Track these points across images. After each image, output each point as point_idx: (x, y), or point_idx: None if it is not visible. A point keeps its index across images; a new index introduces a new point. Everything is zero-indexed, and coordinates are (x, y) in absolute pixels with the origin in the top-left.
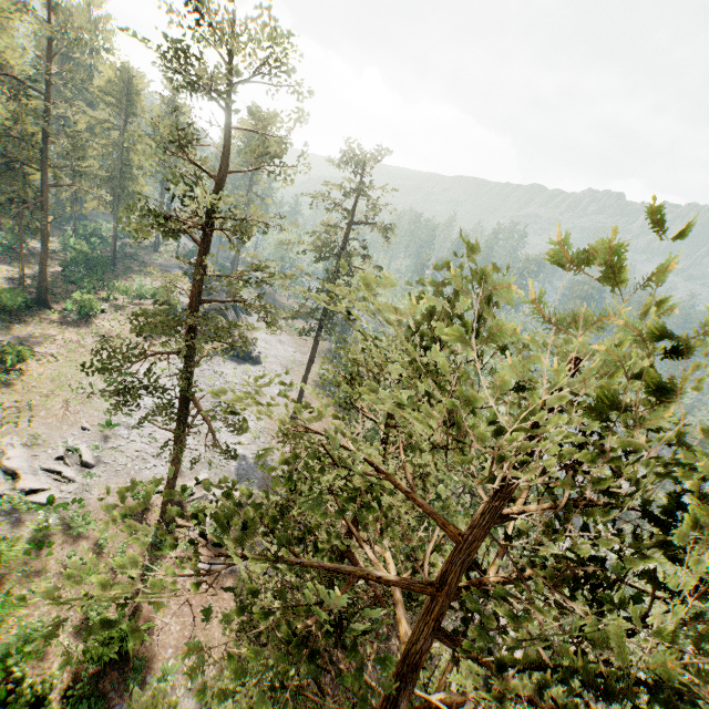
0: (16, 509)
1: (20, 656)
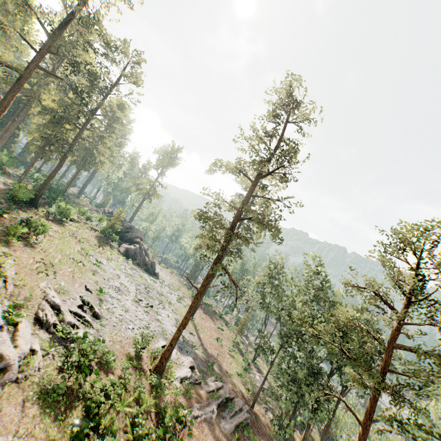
0: (61, 338)
1: None
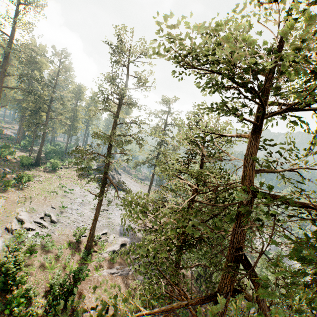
0: (21, 236)
1: (17, 304)
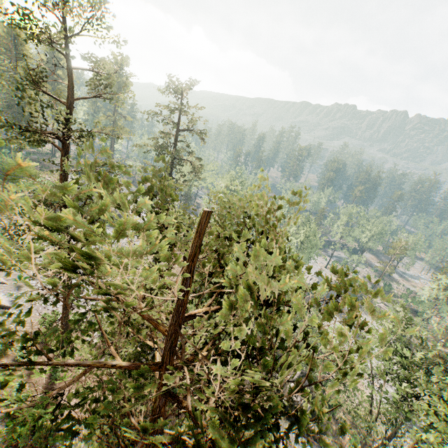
0: None
1: None
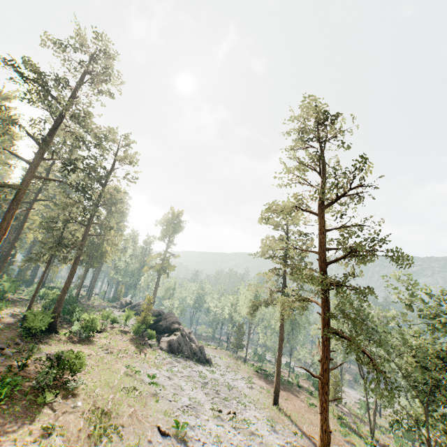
0: None
1: None
